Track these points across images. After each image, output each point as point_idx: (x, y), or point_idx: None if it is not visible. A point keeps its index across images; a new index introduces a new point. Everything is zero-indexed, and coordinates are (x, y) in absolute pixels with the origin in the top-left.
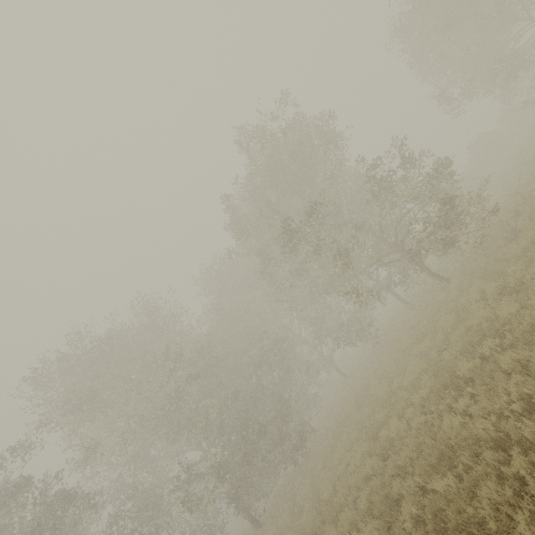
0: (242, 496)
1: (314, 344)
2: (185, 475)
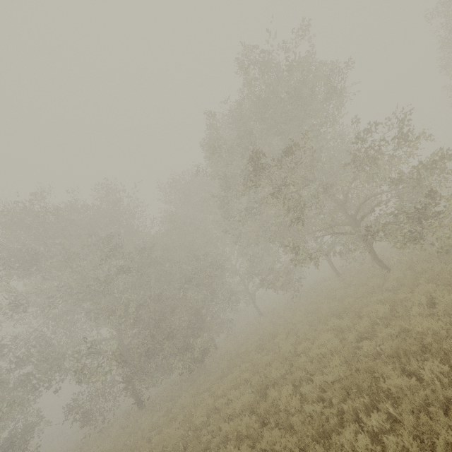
0: (135, 380)
1: (244, 277)
2: (88, 350)
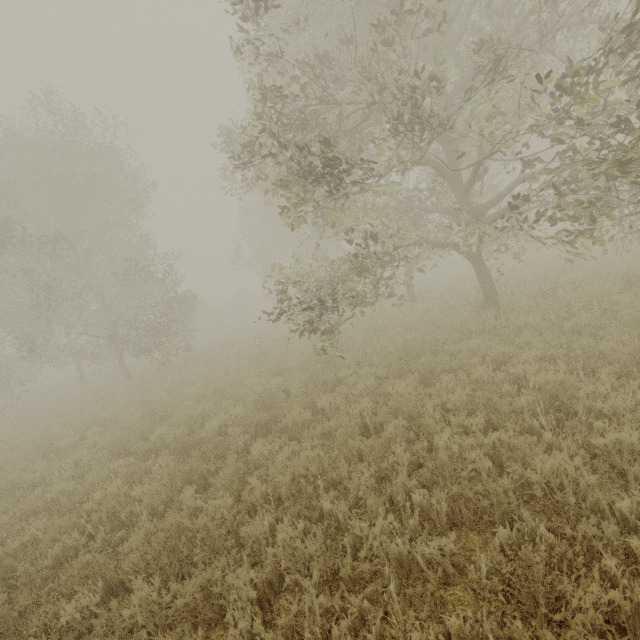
0: None
1: None
2: None
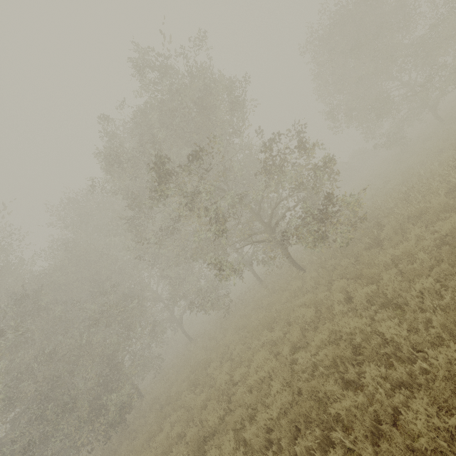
0: None
1: (168, 303)
2: None
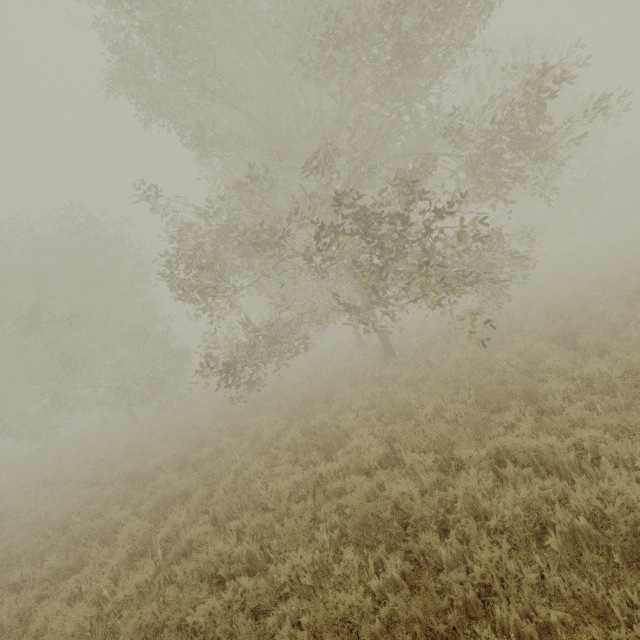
0: None
1: None
2: None
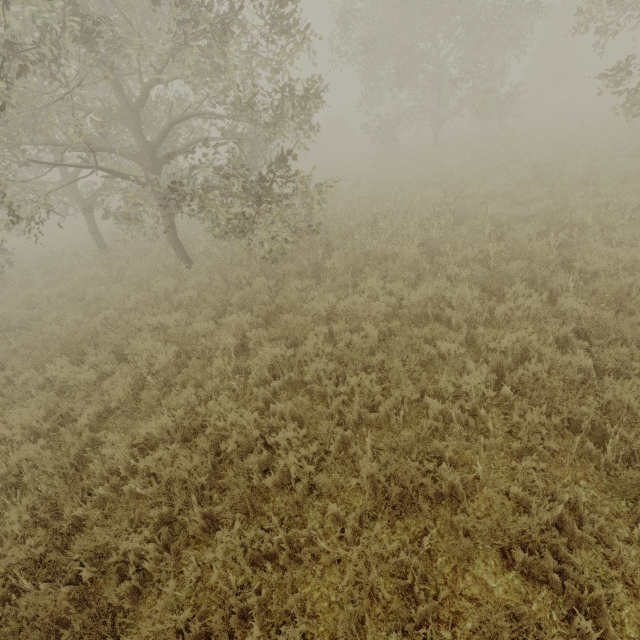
0: None
1: None
2: None
